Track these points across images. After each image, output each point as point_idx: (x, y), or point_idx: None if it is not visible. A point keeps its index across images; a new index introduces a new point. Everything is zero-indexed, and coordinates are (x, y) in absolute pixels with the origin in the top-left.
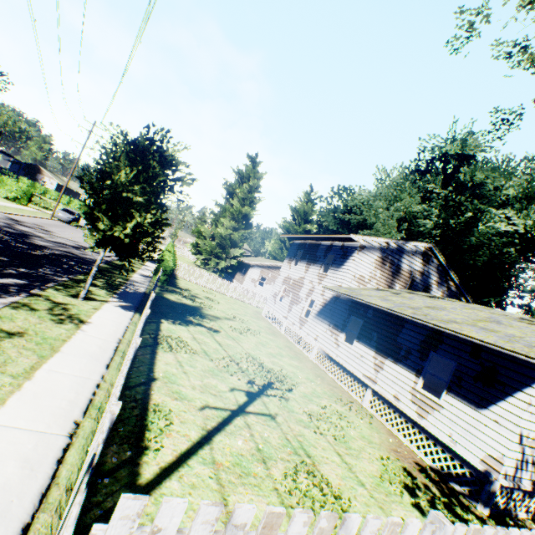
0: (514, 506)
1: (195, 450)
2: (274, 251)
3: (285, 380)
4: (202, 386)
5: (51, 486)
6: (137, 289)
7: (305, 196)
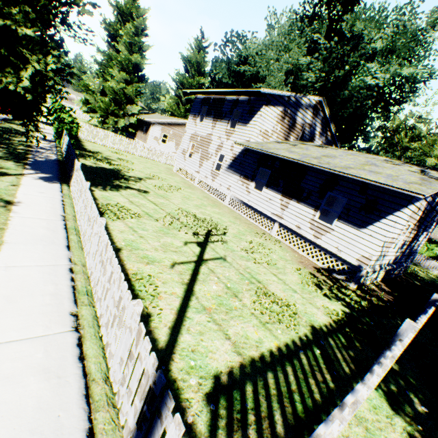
0: (366, 280)
1: (186, 303)
2: (171, 107)
3: (218, 227)
4: (162, 246)
5: (88, 384)
6: (47, 157)
7: (196, 43)
